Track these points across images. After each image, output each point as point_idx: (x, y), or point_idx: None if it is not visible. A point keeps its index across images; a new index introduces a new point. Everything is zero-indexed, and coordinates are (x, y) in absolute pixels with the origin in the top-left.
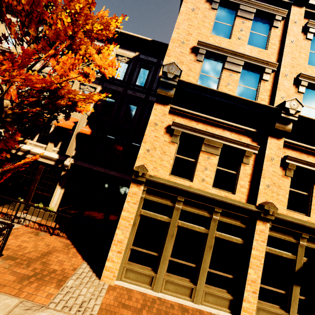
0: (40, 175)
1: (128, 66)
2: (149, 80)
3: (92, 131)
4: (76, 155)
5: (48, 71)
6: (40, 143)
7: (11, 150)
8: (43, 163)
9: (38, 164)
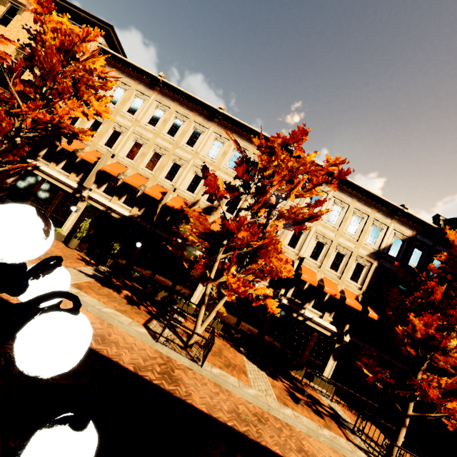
0: (314, 342)
1: (402, 244)
2: (421, 262)
3: (379, 316)
4: (349, 329)
5: (329, 236)
6: (315, 310)
7: (292, 313)
8: (317, 330)
9: (312, 330)
